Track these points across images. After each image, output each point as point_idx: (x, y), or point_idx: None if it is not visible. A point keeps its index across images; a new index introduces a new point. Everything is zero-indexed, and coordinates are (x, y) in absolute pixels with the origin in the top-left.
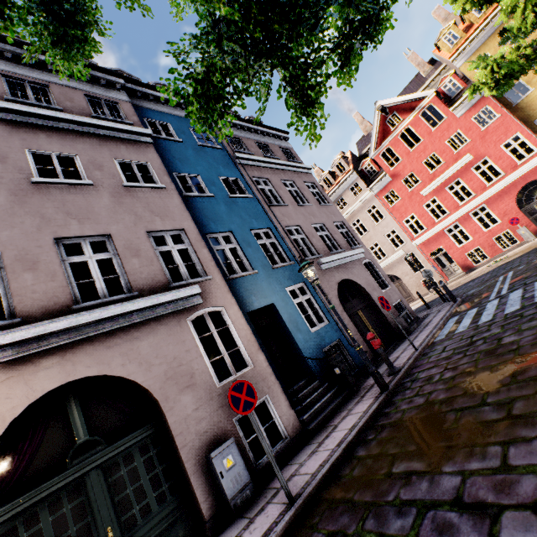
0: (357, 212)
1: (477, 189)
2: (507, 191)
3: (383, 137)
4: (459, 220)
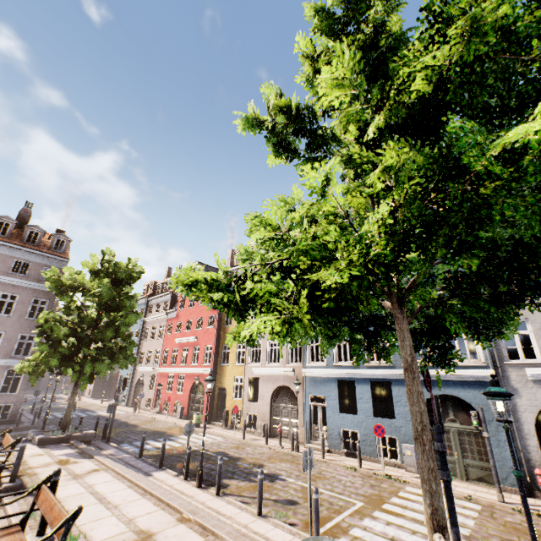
0: (158, 321)
1: (189, 362)
2: (193, 377)
3: None
4: (175, 374)
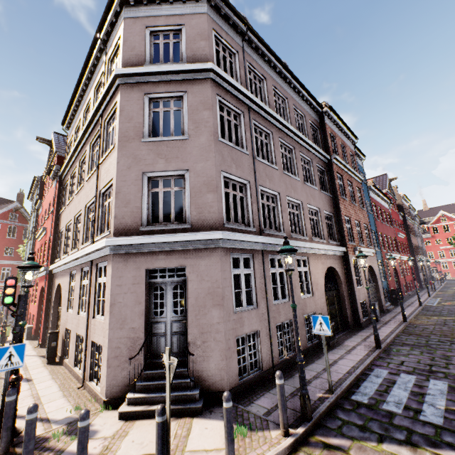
0: None
1: None
2: None
3: (436, 222)
4: (447, 261)
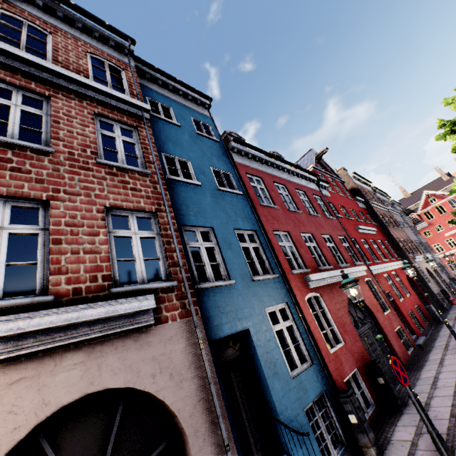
0: None
1: None
2: None
3: (425, 206)
4: None
